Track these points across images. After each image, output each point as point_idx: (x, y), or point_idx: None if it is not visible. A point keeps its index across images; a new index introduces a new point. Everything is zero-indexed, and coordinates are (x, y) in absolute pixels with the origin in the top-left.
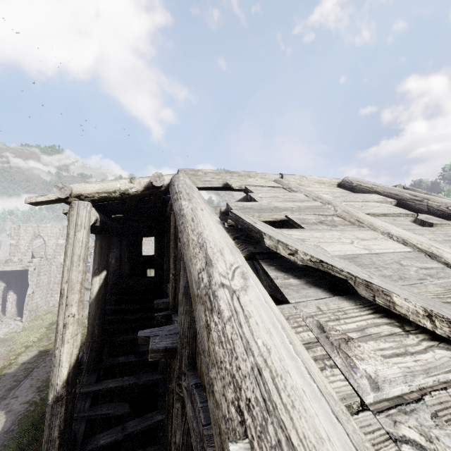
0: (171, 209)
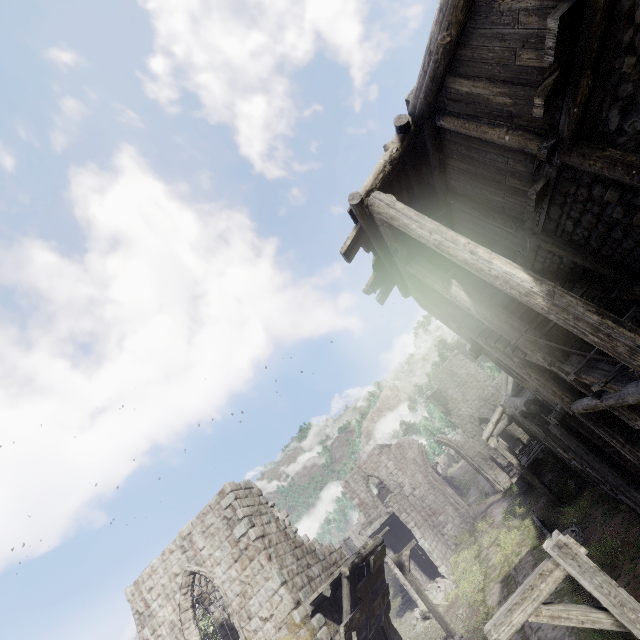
0: (438, 144)
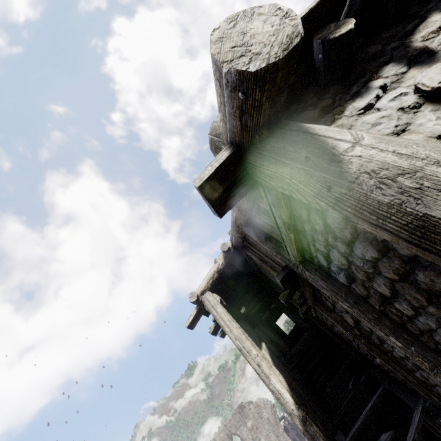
0: (249, 257)
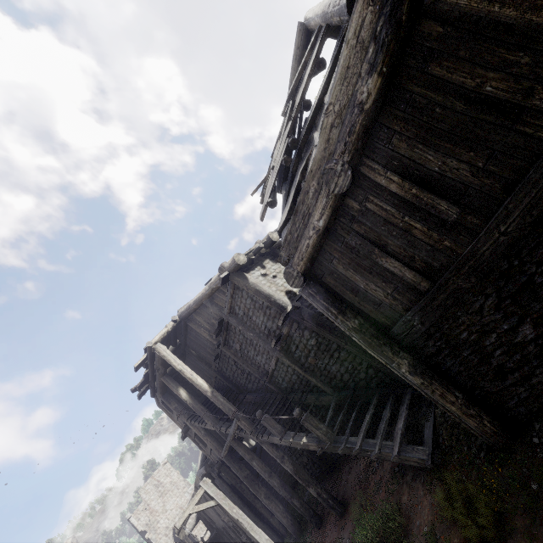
0: (186, 329)
